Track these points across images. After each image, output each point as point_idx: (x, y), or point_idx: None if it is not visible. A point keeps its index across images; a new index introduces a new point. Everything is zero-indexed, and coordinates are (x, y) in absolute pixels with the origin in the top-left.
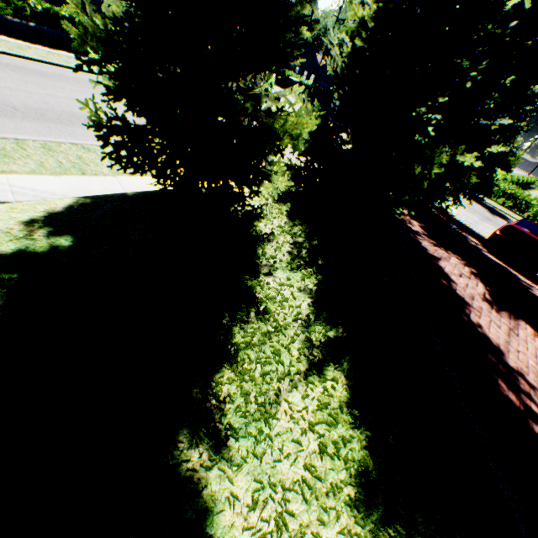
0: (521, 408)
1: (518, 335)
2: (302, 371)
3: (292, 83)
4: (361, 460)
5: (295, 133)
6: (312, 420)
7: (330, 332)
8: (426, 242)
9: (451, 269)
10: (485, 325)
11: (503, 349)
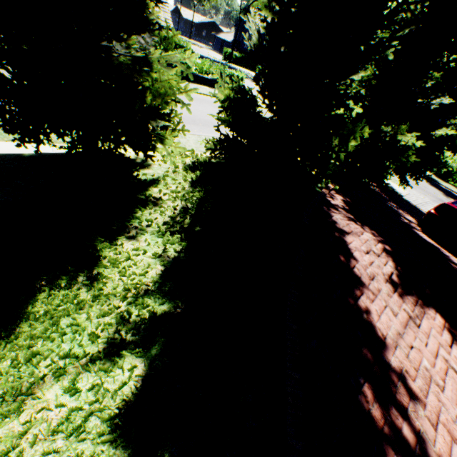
0: (385, 430)
1: (419, 326)
2: (94, 352)
3: None
4: None
5: (163, 91)
6: (55, 425)
7: (164, 306)
8: (340, 216)
9: (359, 245)
10: (376, 311)
11: (391, 343)
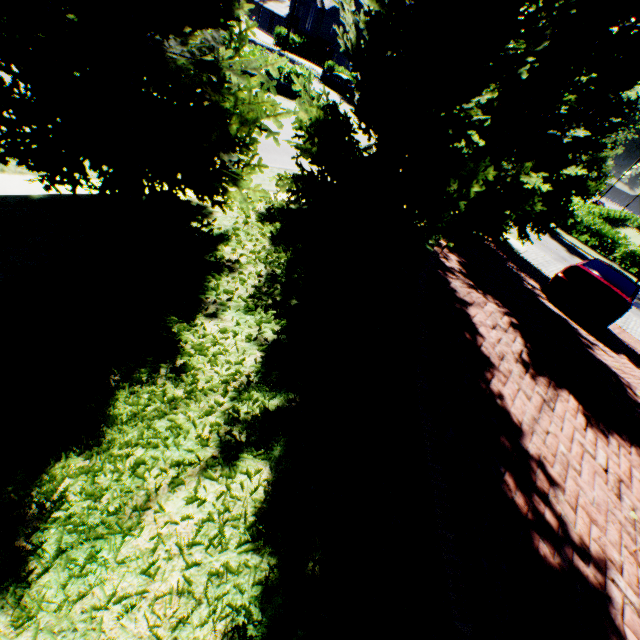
0: (529, 516)
1: (553, 410)
2: (206, 458)
3: (340, 81)
4: (242, 606)
5: (251, 117)
6: (188, 538)
7: (275, 401)
8: (459, 282)
9: (484, 318)
10: (509, 396)
11: (527, 429)
